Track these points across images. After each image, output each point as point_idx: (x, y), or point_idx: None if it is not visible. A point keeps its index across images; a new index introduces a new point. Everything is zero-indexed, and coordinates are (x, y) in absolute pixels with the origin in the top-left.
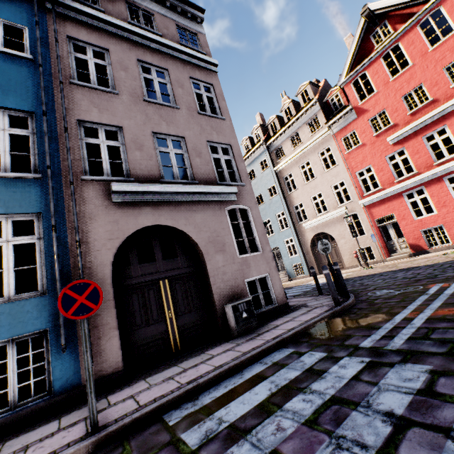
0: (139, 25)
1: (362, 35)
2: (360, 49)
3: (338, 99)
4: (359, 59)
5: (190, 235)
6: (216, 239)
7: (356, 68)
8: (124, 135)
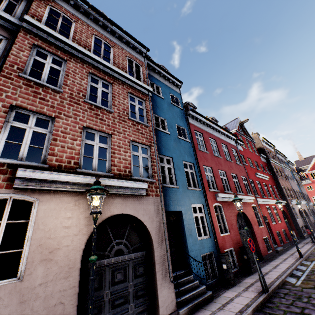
0: (294, 172)
1: (313, 164)
2: (312, 166)
3: (304, 175)
4: (311, 168)
5: (313, 210)
6: (314, 211)
7: (311, 171)
8: (304, 194)
